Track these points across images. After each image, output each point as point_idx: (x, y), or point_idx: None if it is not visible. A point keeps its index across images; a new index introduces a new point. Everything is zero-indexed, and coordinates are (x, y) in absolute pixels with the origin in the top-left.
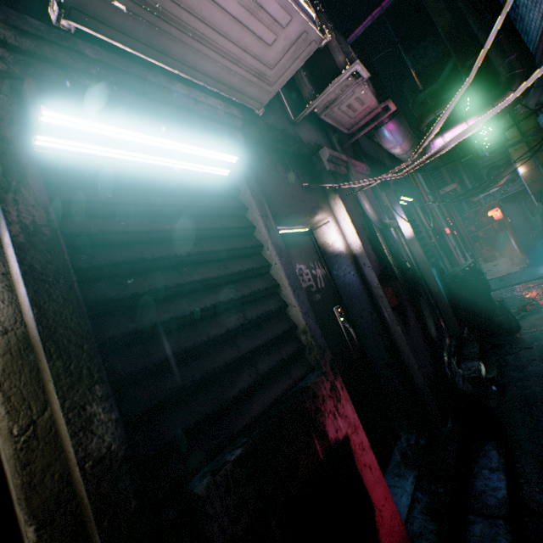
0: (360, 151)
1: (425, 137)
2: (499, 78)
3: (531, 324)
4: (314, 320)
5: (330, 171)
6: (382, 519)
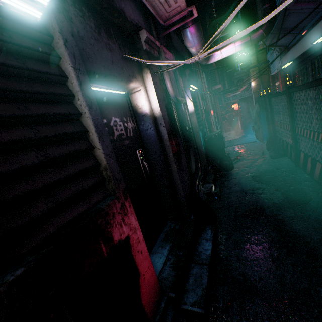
0: (170, 44)
1: (210, 39)
2: (257, 20)
3: (238, 166)
4: (115, 160)
5: (146, 51)
6: (144, 279)
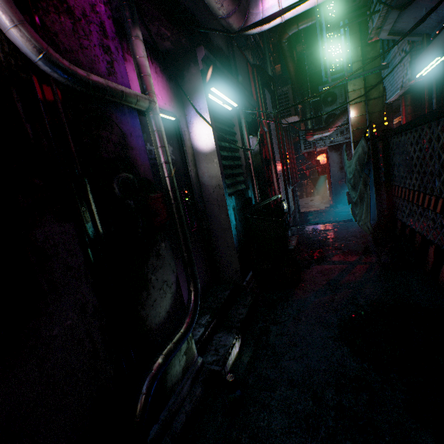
0: None
1: None
2: None
3: (312, 278)
4: None
5: None
6: None
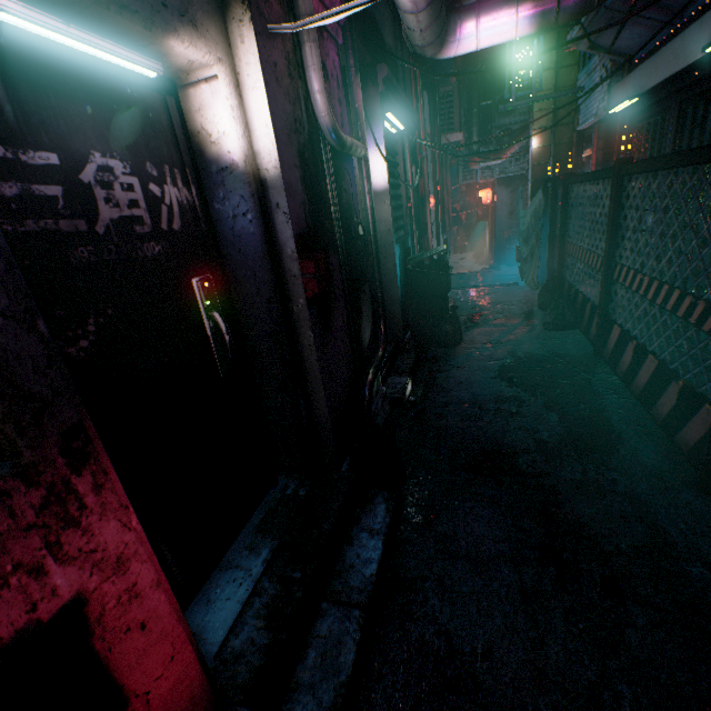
0: None
1: None
2: None
3: (473, 339)
4: (20, 319)
5: None
6: (147, 707)
